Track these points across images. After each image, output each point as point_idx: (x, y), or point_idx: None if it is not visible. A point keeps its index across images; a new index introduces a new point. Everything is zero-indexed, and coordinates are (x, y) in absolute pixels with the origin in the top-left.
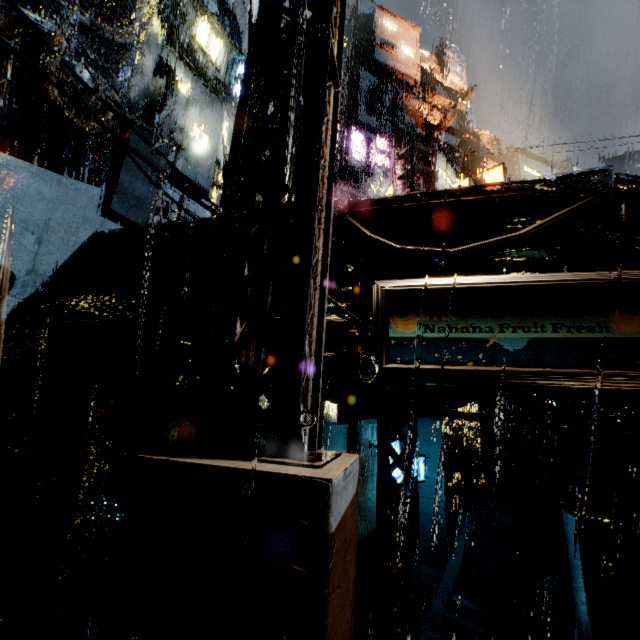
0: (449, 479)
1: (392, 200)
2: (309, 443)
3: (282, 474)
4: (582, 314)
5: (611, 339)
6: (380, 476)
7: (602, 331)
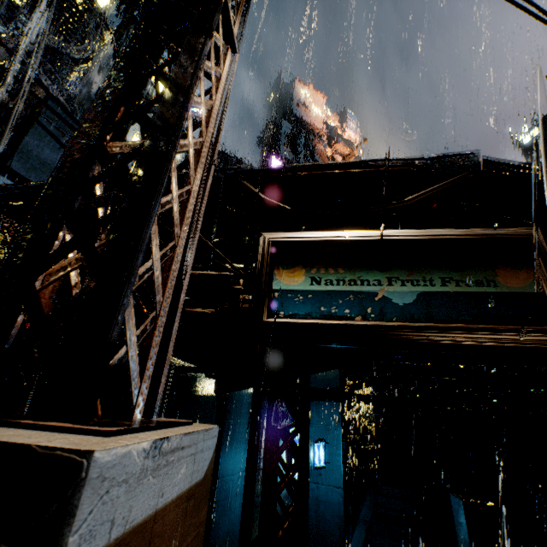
0: (347, 464)
1: (287, 169)
2: (146, 407)
3: (2, 444)
4: (469, 268)
5: (500, 293)
6: (267, 460)
7: (490, 285)
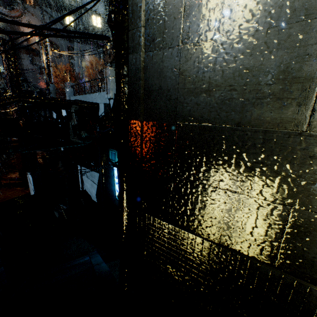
0: None
1: None
2: None
3: None
4: None
5: None
6: None
7: None
